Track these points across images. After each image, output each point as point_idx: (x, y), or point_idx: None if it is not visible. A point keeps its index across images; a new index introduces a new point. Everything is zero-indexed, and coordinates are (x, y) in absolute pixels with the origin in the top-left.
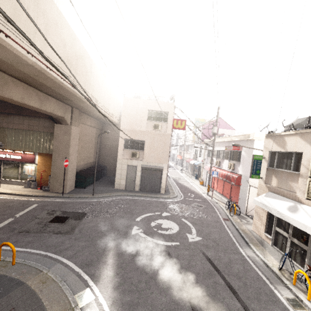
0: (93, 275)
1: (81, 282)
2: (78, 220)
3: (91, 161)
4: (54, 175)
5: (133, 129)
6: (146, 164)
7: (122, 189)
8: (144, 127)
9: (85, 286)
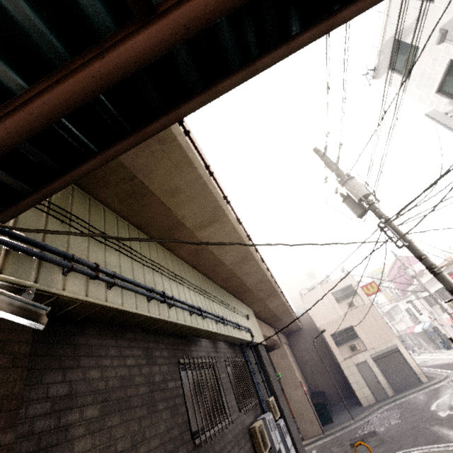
0: (449, 442)
1: (445, 447)
2: (374, 436)
3: (306, 388)
4: (297, 414)
5: (330, 319)
6: (374, 351)
7: (373, 402)
8: (340, 312)
9: (452, 447)
